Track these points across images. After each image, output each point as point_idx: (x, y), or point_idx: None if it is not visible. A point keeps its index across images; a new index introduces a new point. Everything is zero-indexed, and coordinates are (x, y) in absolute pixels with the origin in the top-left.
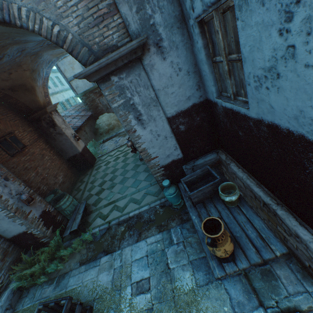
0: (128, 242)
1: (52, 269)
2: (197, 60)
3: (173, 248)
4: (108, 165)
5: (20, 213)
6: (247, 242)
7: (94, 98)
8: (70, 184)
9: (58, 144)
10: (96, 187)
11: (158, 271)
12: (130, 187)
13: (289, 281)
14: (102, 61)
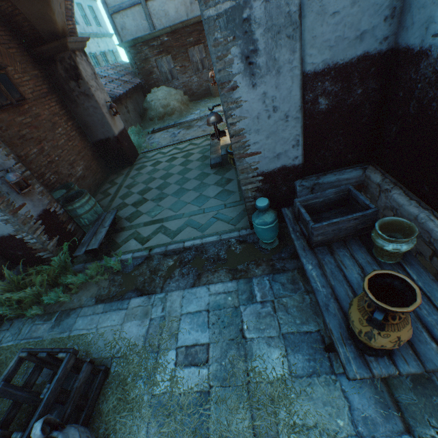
0: (178, 285)
1: (52, 299)
2: None
3: (255, 308)
4: (157, 166)
5: (4, 203)
6: (419, 329)
7: (149, 56)
8: (94, 182)
9: (81, 112)
10: (134, 194)
11: (224, 337)
12: (190, 203)
13: None
14: None
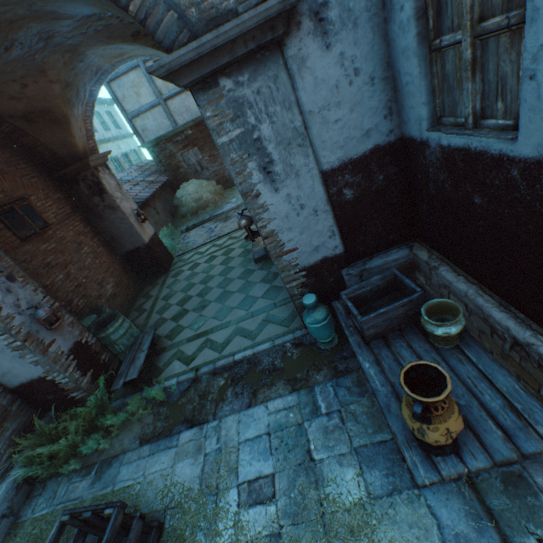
0: (232, 407)
1: (89, 448)
2: (394, 53)
3: (320, 422)
4: (195, 269)
5: (34, 343)
6: (484, 417)
7: (174, 152)
8: (126, 299)
9: (107, 226)
10: (172, 306)
11: (290, 463)
12: (236, 308)
13: None
14: (206, 41)
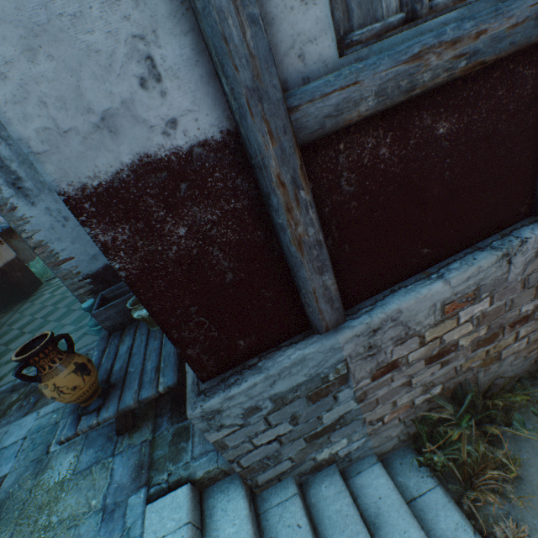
0: (9, 420)
1: None
2: None
3: None
4: (56, 292)
5: None
6: (137, 378)
7: None
8: None
9: None
10: (13, 330)
11: (27, 461)
12: (68, 324)
13: (203, 438)
14: None
